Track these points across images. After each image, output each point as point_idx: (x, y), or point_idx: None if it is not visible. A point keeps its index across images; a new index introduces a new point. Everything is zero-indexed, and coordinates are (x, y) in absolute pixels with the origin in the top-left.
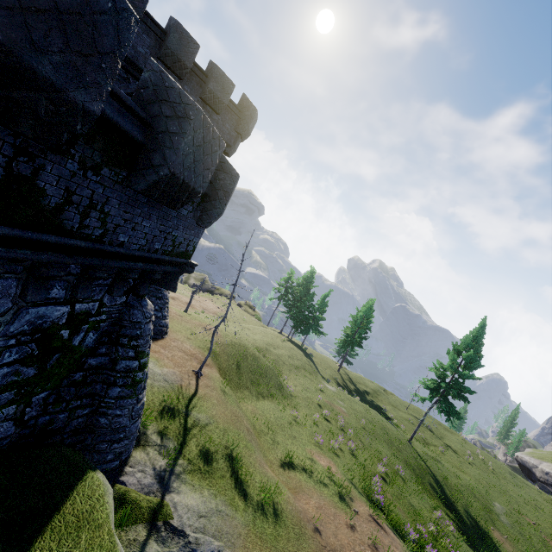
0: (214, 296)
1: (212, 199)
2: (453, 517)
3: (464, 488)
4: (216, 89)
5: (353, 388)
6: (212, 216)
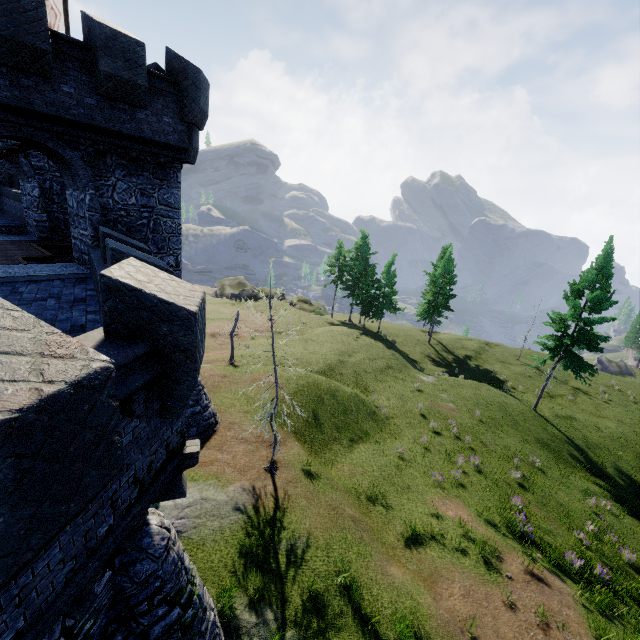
0: (259, 302)
1: (167, 373)
2: (604, 484)
3: (608, 441)
4: (116, 67)
5: (451, 359)
6: (182, 397)
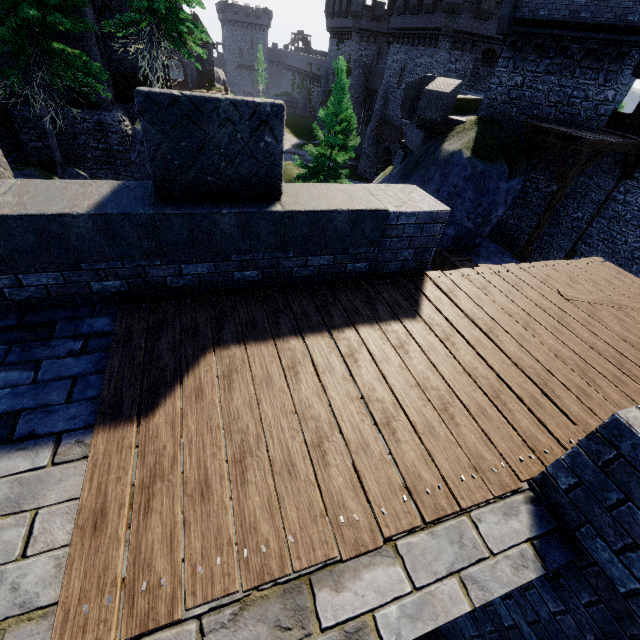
0: None
1: None
2: None
3: None
4: None
5: None
6: None
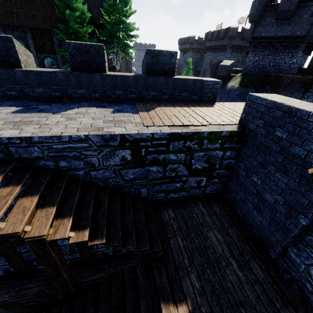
0: None
1: None
2: None
3: None
4: None
5: None
6: None
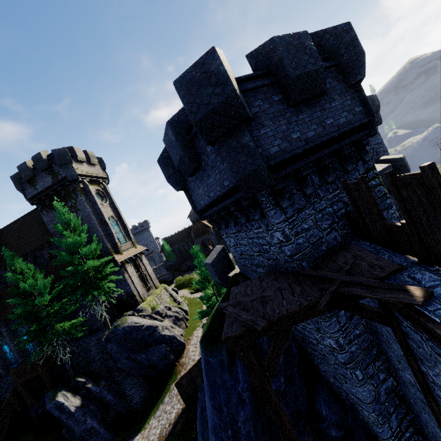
0: None
1: (401, 173)
2: None
3: None
4: None
5: None
6: None
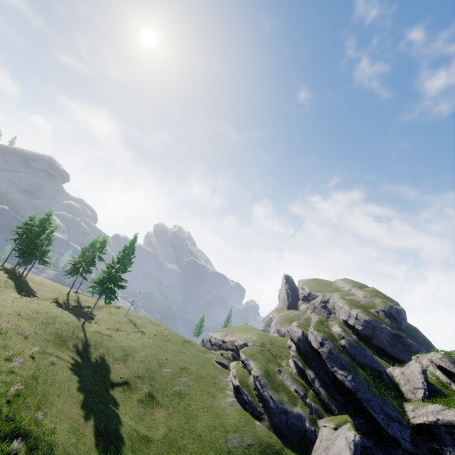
0: None
1: None
2: (79, 359)
3: (117, 347)
4: None
5: (74, 305)
6: None
